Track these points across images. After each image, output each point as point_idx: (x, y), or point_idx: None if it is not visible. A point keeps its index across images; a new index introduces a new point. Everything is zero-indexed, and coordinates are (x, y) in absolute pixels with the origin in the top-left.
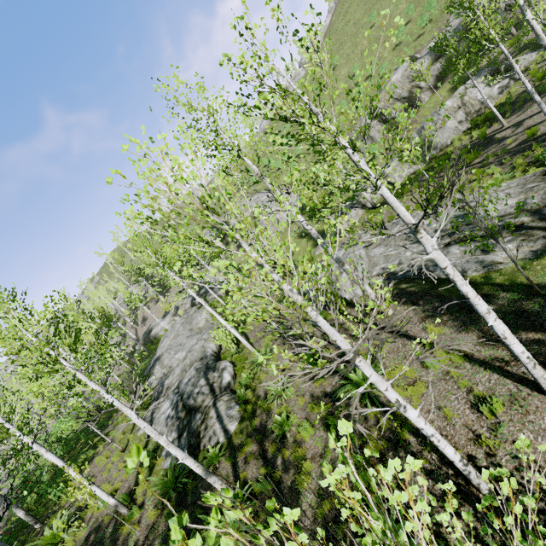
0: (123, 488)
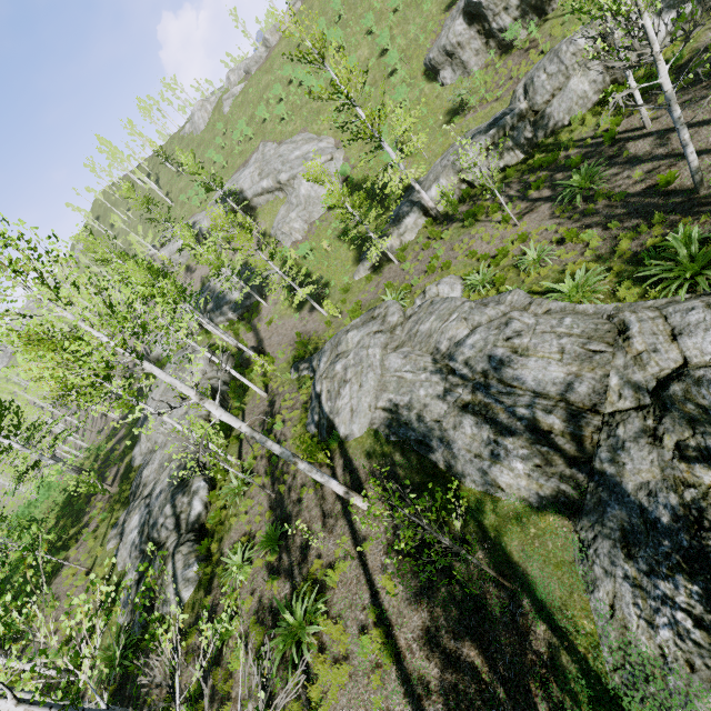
0: (79, 635)
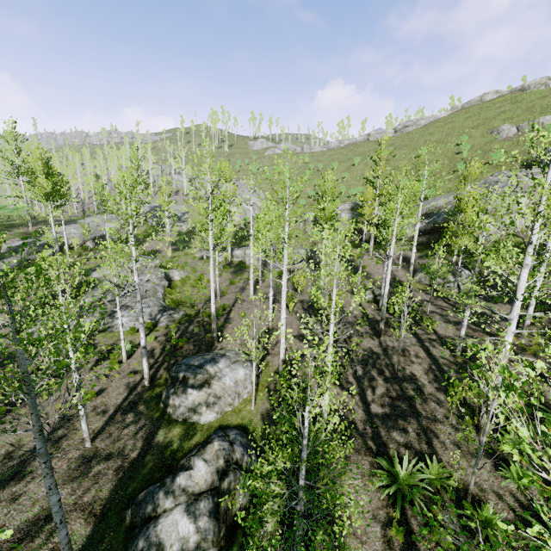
0: None
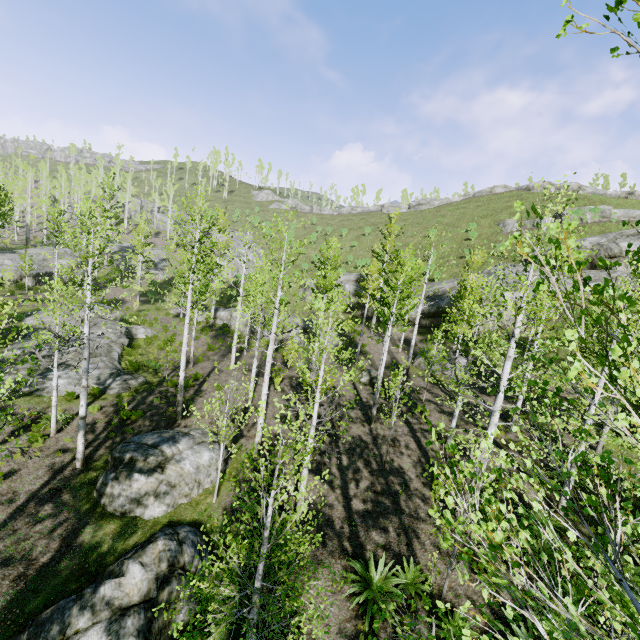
0: None
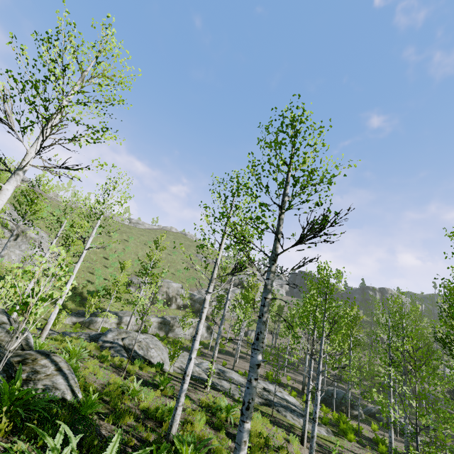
0: None
